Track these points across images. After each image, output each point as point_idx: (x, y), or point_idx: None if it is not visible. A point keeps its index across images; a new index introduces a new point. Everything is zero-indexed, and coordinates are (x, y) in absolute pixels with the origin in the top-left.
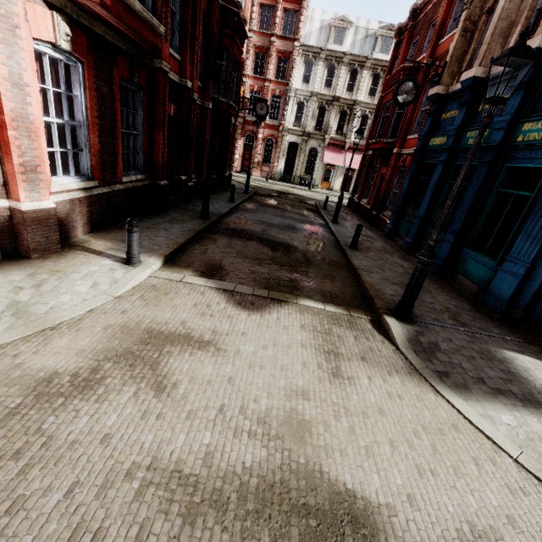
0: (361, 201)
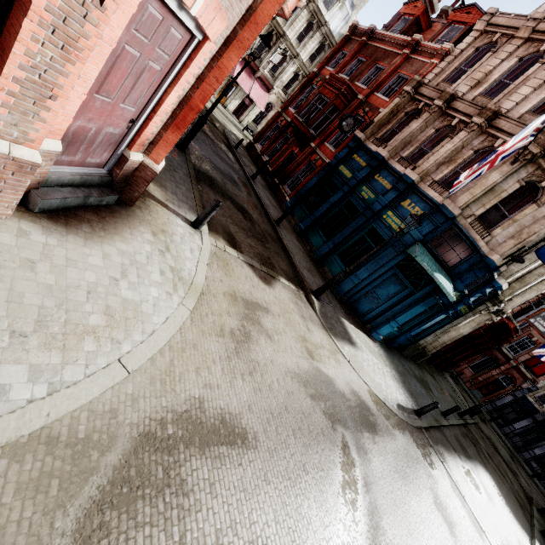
0: (263, 156)
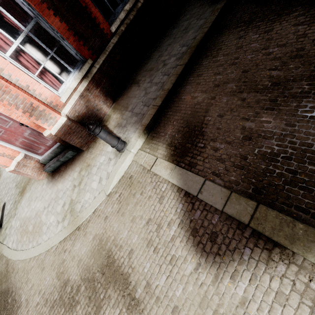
0: None
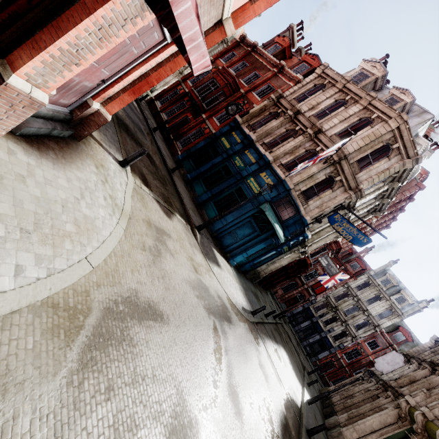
0: (161, 113)
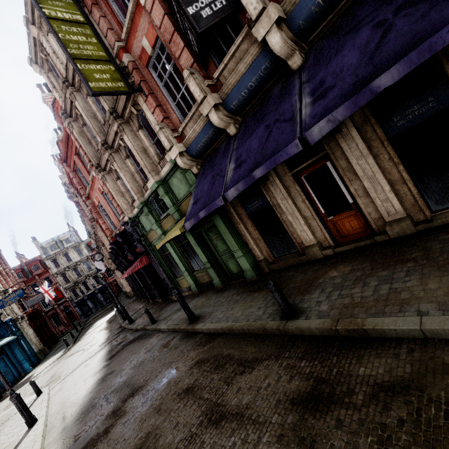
0: None
